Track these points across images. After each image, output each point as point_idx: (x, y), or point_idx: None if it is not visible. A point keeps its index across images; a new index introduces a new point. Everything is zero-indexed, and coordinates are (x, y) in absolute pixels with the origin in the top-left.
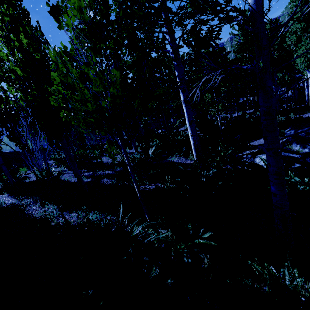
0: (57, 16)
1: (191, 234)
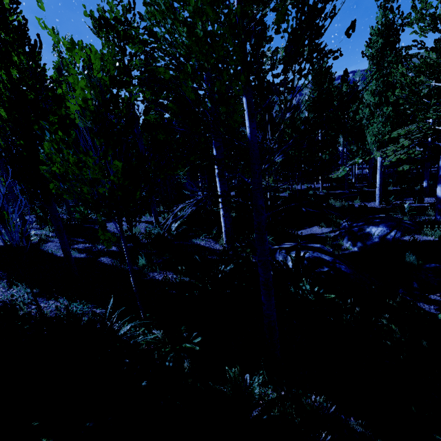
0: (60, 103)
1: (183, 338)
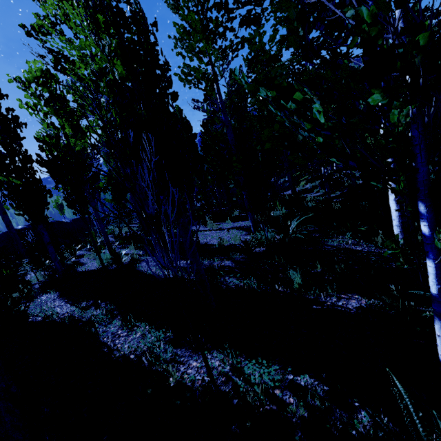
0: None
1: None
